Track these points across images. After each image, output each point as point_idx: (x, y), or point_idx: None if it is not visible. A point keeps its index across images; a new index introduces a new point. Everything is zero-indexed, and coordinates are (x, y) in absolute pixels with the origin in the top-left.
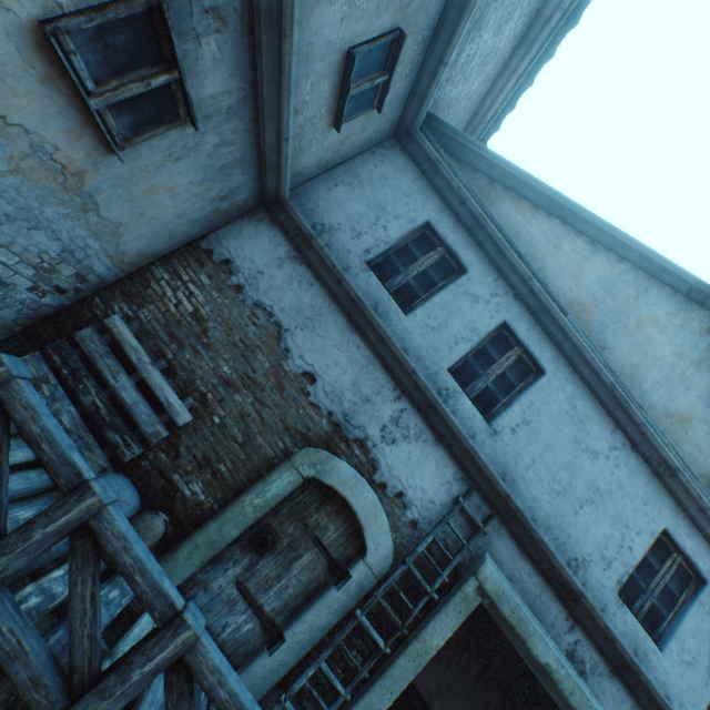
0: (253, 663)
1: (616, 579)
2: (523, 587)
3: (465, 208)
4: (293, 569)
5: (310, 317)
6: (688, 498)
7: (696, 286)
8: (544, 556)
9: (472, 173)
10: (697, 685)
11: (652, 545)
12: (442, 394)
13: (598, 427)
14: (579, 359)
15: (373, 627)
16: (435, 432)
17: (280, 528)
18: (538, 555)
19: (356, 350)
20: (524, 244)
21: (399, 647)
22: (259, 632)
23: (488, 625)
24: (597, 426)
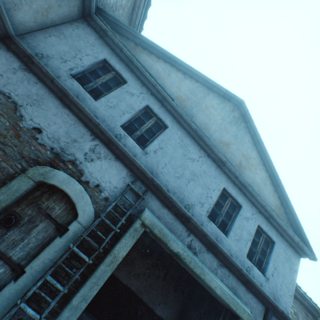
0: (2, 290)
1: (206, 211)
2: (165, 221)
3: (123, 53)
4: (32, 233)
5: (36, 100)
6: (231, 174)
7: (226, 93)
8: (173, 204)
9: (126, 40)
10: (242, 247)
11: (221, 195)
12: (118, 137)
13: (193, 149)
14: (182, 120)
15: (85, 254)
16: (115, 154)
17: (22, 212)
18: (170, 204)
19: (67, 116)
20: (154, 72)
21: (102, 261)
22: (9, 273)
23: (166, 253)
24: (193, 148)
